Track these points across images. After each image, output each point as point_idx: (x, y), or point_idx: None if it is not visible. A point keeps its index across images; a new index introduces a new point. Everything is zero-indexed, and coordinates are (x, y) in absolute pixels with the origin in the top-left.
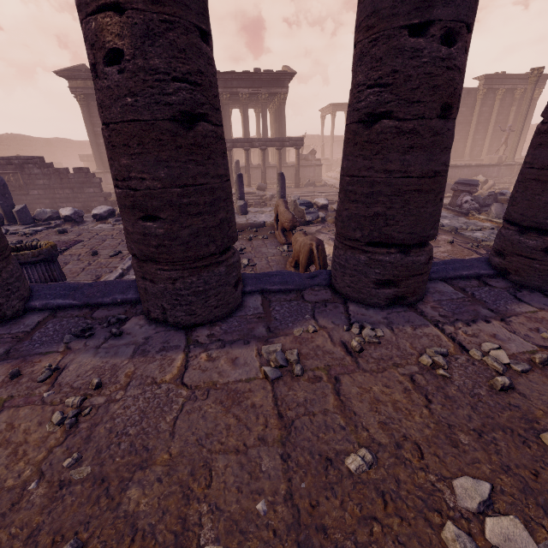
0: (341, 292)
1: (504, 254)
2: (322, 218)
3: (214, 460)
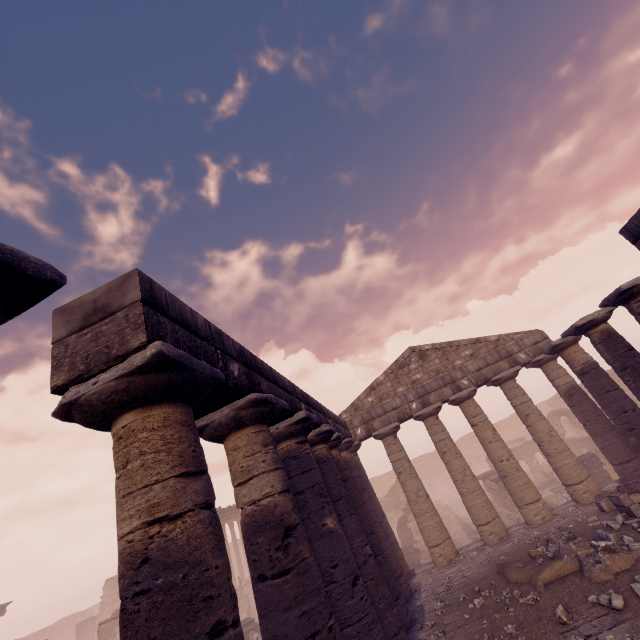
0: None
1: None
2: None
3: (468, 632)
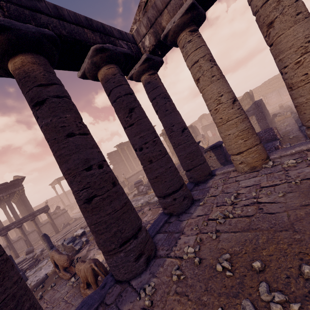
0: (124, 280)
1: (166, 208)
2: (86, 241)
3: None
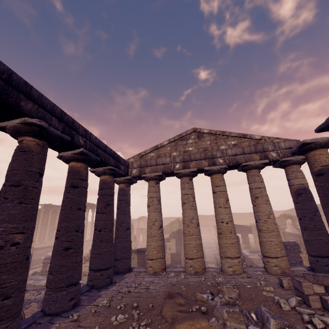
0: (54, 313)
1: (92, 280)
2: None
3: None
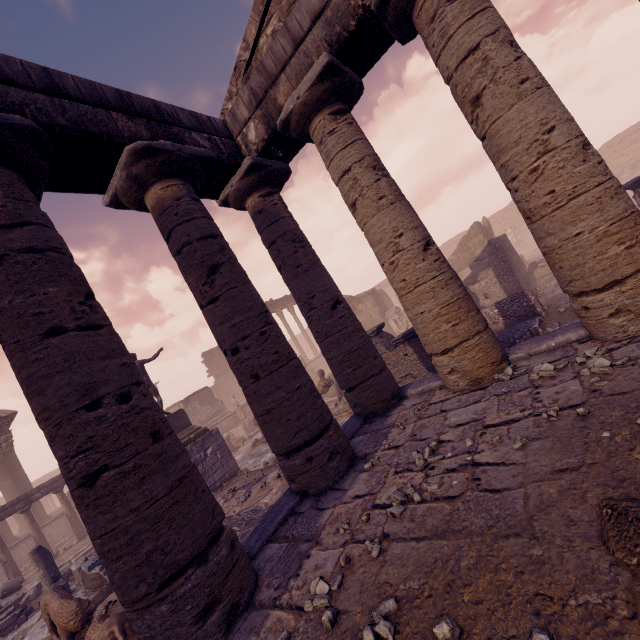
0: None
1: (293, 479)
2: None
3: None
